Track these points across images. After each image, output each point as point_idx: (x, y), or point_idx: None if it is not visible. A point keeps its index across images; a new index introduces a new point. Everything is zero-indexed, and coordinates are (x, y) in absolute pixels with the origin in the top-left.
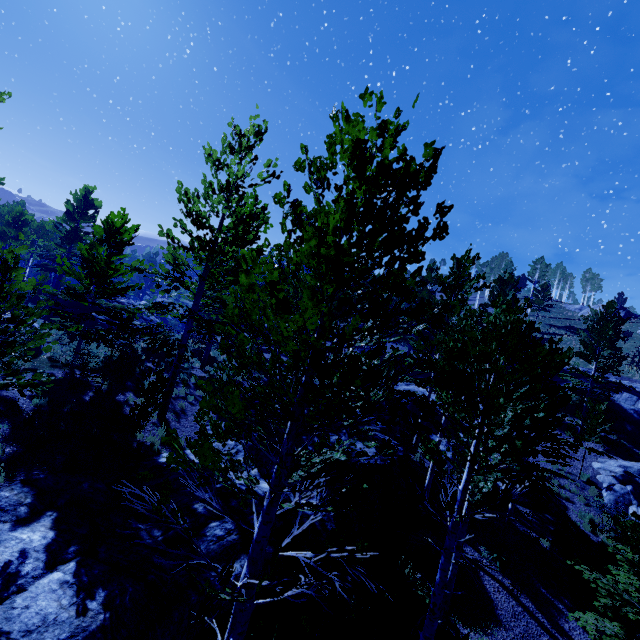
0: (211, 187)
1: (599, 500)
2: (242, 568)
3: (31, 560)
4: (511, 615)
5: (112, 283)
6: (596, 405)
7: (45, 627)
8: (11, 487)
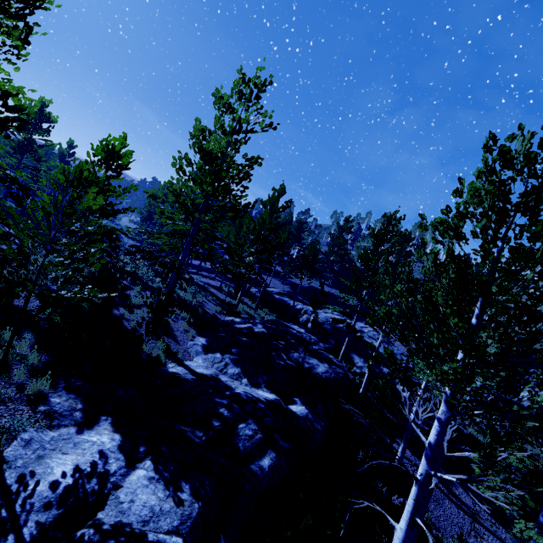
0: (222, 128)
1: None
2: (272, 460)
3: (112, 460)
4: None
5: (111, 204)
6: None
7: (156, 517)
8: (57, 394)
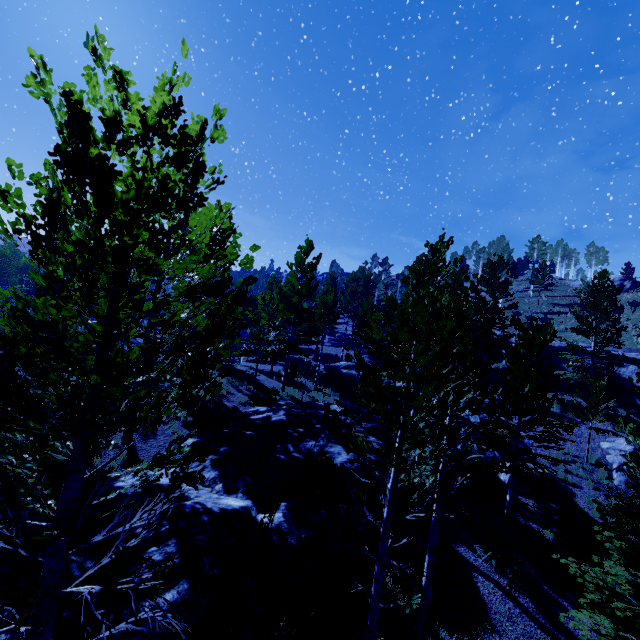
0: None
1: (607, 483)
2: (179, 594)
3: None
4: (507, 618)
5: None
6: (595, 381)
7: None
8: None
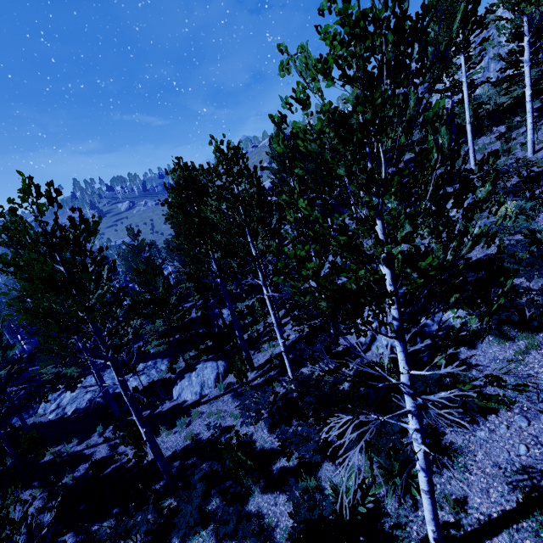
0: None
1: None
2: None
3: None
4: None
5: None
6: None
7: None
8: None
